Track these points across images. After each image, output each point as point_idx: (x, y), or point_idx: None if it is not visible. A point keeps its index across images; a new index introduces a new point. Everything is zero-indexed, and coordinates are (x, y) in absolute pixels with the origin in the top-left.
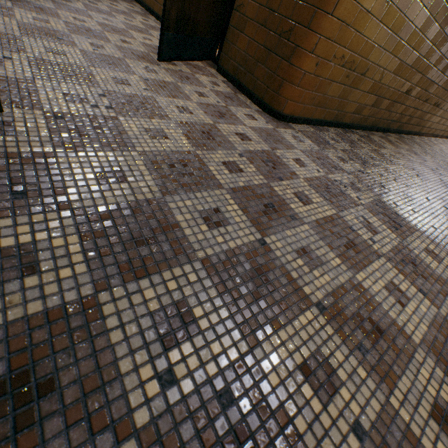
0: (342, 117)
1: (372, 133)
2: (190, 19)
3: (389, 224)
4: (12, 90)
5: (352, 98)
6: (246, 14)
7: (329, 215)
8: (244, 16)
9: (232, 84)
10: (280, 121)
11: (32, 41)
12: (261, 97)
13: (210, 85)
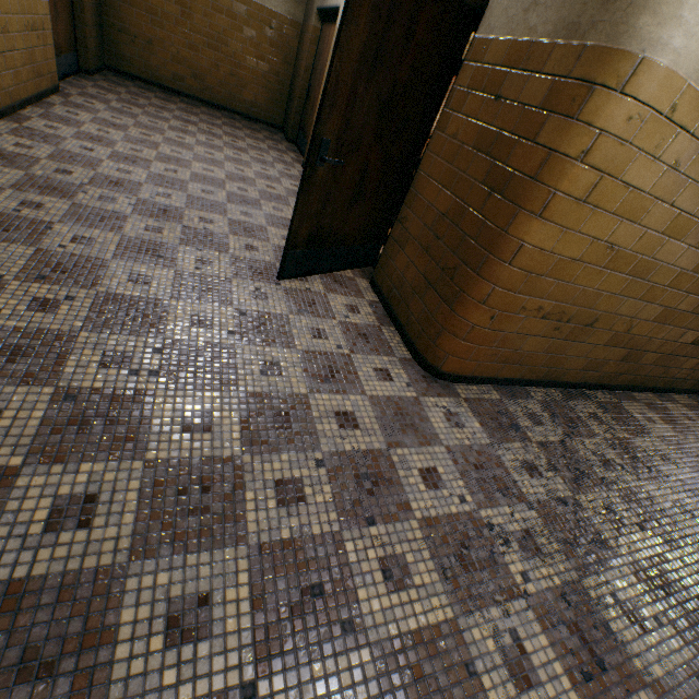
0: (561, 375)
1: (632, 395)
2: (332, 232)
3: (576, 658)
4: (41, 352)
5: (574, 352)
6: (408, 229)
7: (434, 621)
8: (407, 231)
9: (384, 307)
10: (437, 379)
11: (120, 265)
12: (413, 339)
13: (344, 311)
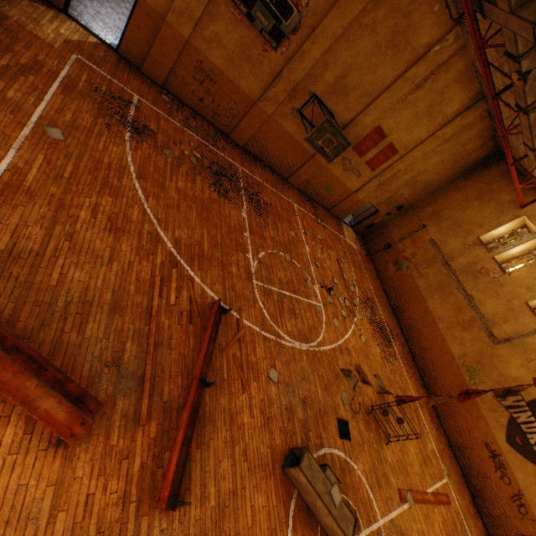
0: None
1: None
2: None
3: None
4: None
5: None
6: None
7: None
8: None
9: None
10: None
11: None
12: None
13: None
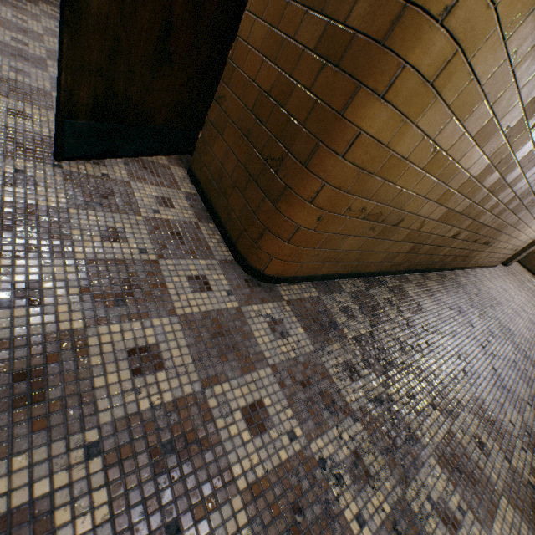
0: (365, 267)
1: (407, 277)
2: (131, 103)
3: None
4: None
5: (379, 248)
6: (227, 111)
7: None
8: (225, 113)
9: (203, 200)
10: (260, 281)
11: None
12: (235, 239)
13: (153, 205)
